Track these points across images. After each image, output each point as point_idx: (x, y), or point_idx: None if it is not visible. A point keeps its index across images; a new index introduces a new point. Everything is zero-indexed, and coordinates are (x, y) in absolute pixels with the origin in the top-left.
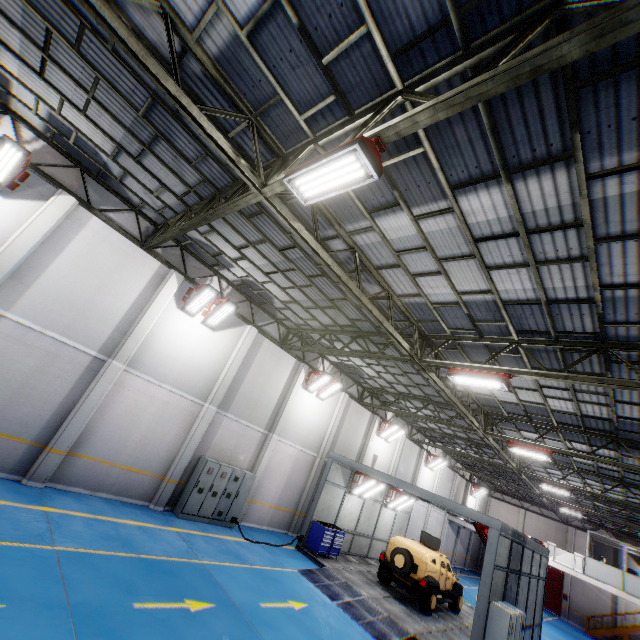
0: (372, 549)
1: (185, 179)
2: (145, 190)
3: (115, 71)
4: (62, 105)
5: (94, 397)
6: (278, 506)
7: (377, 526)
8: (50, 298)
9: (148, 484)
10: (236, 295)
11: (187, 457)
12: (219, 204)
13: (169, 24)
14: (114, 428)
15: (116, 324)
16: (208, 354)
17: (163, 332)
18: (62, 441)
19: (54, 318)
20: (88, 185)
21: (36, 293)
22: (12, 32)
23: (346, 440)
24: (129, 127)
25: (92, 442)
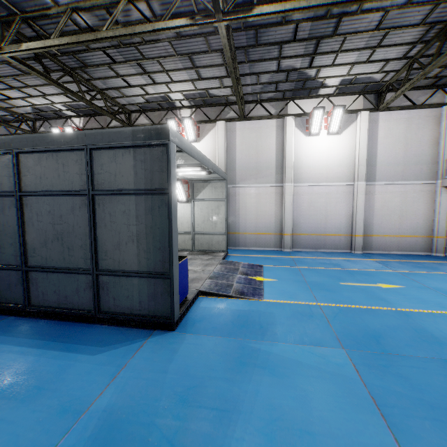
0: None
1: None
2: None
3: None
4: None
5: None
6: None
7: None
8: None
9: None
10: None
11: None
12: None
13: None
14: None
15: None
16: None
17: None
18: None
19: None
20: None
21: None
22: None
23: None
24: None
25: None
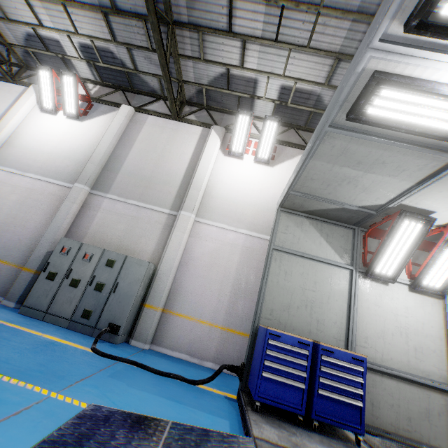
0: None
1: None
2: None
3: None
4: None
5: None
6: (230, 327)
7: None
8: None
9: (7, 276)
10: (106, 91)
11: (48, 241)
12: None
13: None
14: None
15: None
16: (77, 141)
17: (27, 132)
18: None
19: None
20: None
21: None
22: None
23: None
24: None
25: None
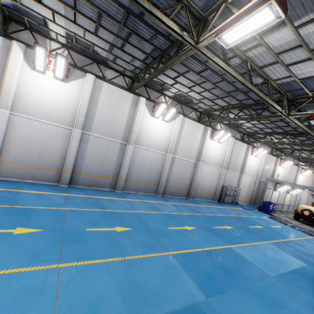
0: (282, 208)
1: (230, 103)
2: (205, 105)
3: (225, 86)
4: (189, 92)
5: (197, 174)
6: (246, 197)
7: (284, 200)
8: (182, 148)
9: (212, 195)
10: (225, 127)
11: (220, 186)
12: (250, 112)
13: (269, 83)
14: (202, 181)
15: (197, 151)
16: (220, 152)
17: (208, 149)
18: (193, 187)
19: (184, 154)
20: (182, 108)
21: (179, 148)
22: (187, 81)
23: (266, 170)
24: (216, 95)
25: (198, 186)
